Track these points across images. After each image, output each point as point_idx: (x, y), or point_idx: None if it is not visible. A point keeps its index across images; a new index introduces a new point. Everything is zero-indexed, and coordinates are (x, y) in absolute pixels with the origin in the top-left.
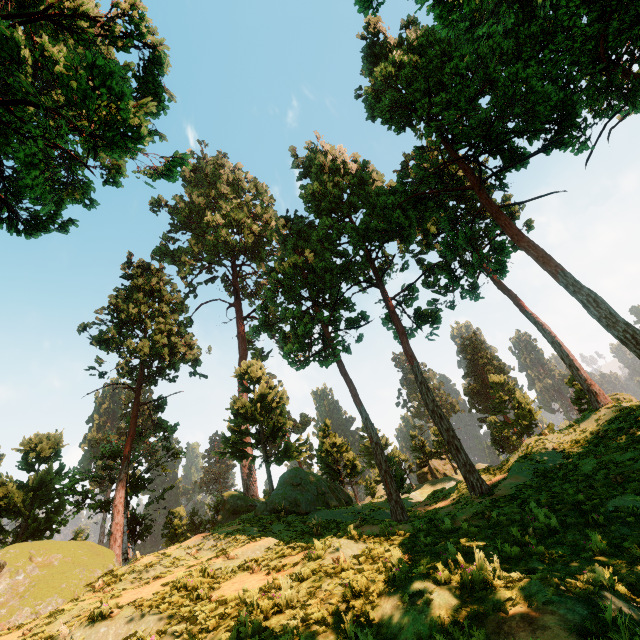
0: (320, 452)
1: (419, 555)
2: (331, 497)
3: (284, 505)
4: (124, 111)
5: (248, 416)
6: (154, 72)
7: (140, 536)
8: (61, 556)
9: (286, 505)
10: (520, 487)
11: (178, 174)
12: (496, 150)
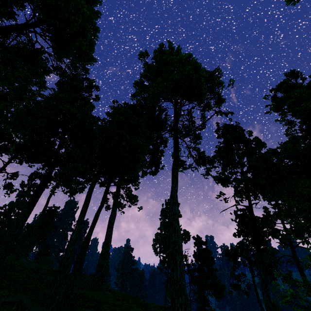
0: None
1: None
2: None
3: None
4: None
5: None
6: None
7: None
8: None
9: None
10: None
11: None
12: None
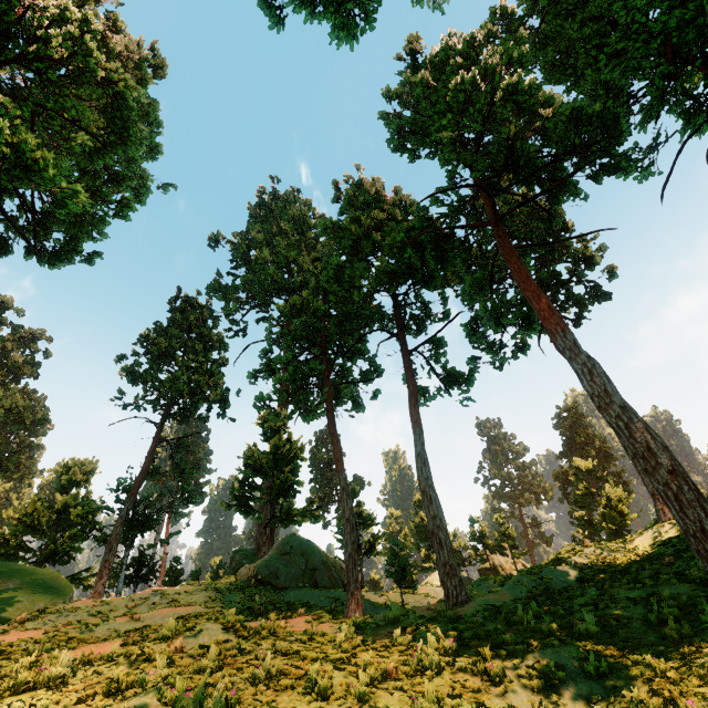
0: (341, 521)
1: (251, 663)
2: (323, 575)
3: (257, 574)
4: (23, 145)
5: (259, 468)
6: (123, 107)
7: (142, 578)
8: (20, 582)
9: (264, 574)
10: (484, 607)
11: (75, 206)
12: (533, 179)
